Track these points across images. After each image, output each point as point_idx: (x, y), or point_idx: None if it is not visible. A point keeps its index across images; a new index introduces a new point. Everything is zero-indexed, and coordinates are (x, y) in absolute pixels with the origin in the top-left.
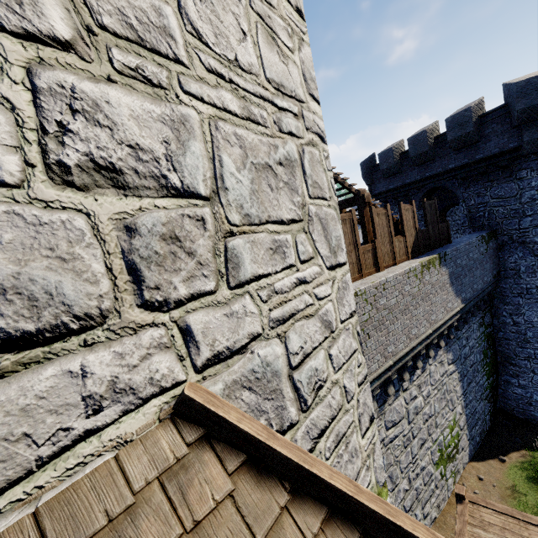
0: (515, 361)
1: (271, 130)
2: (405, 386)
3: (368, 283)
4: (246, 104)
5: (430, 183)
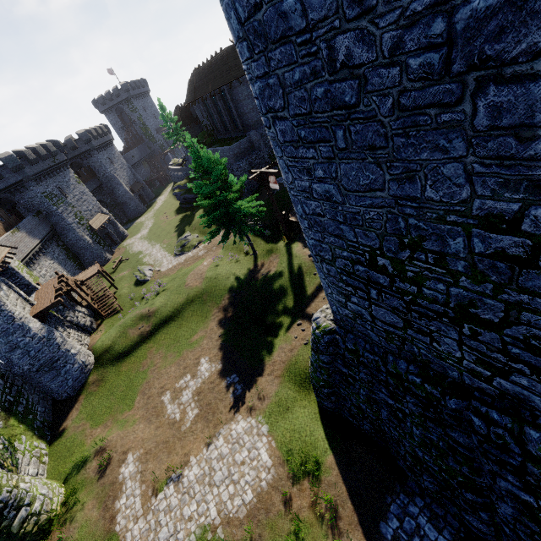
0: (80, 253)
1: None
2: (34, 269)
3: None
4: None
5: None
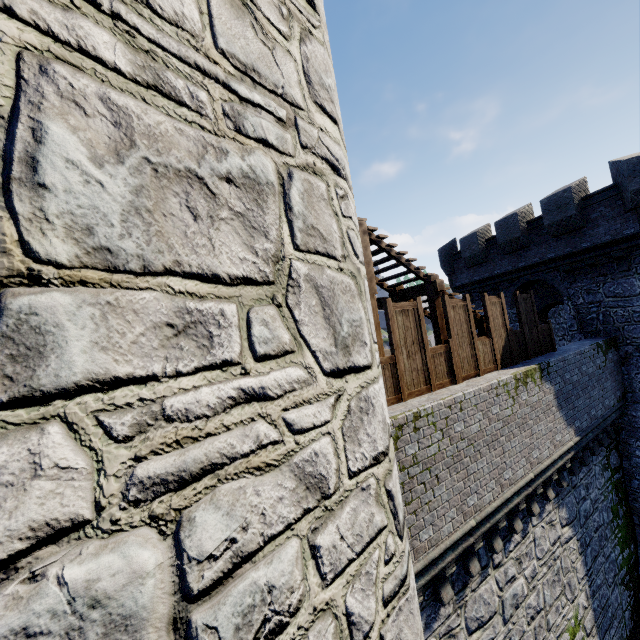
0: None
1: (213, 123)
2: (497, 559)
3: (437, 399)
4: (153, 65)
5: (525, 275)
